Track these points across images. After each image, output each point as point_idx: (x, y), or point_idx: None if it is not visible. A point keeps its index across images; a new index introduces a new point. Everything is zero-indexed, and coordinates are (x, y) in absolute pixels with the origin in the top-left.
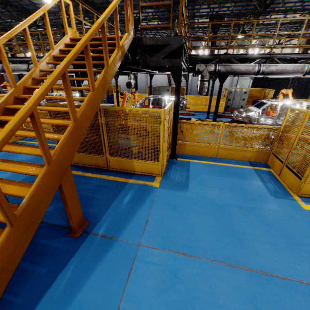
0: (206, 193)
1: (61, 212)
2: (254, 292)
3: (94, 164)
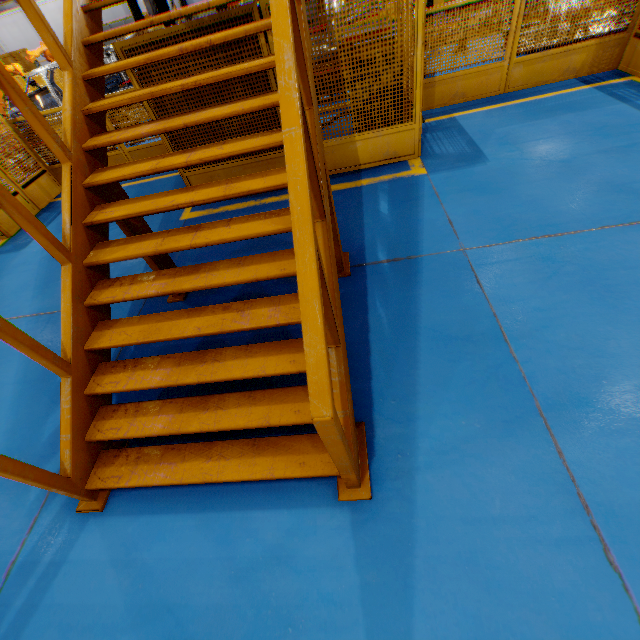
0: (525, 153)
1: None
2: None
3: None
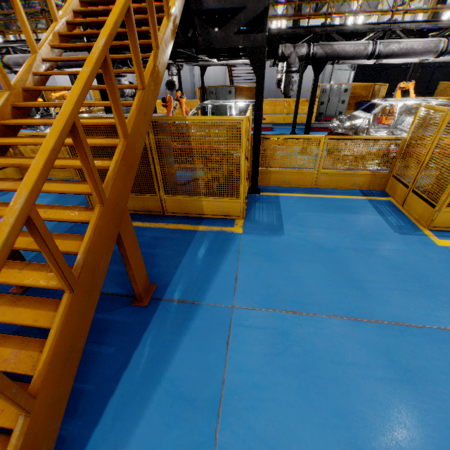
0: (308, 236)
1: (113, 277)
2: (387, 345)
3: (142, 209)
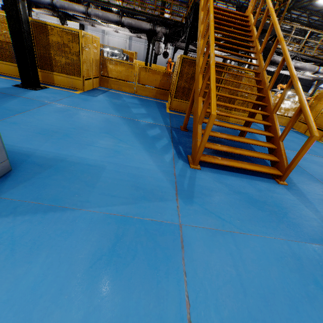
0: None
1: None
2: None
3: None
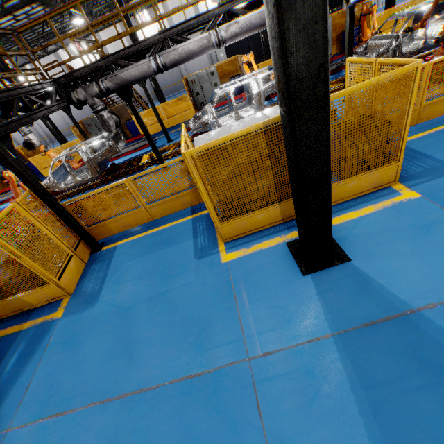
0: (117, 296)
1: None
2: (117, 426)
3: None
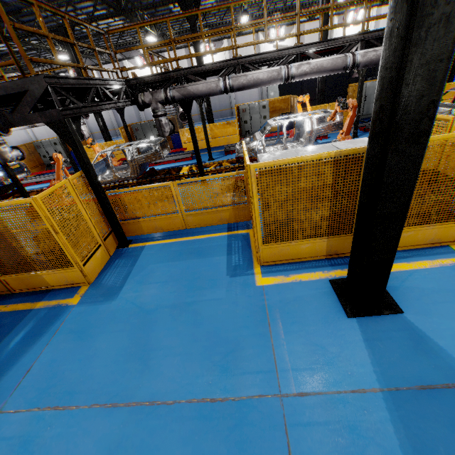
0: (139, 296)
1: None
2: (121, 437)
3: None
